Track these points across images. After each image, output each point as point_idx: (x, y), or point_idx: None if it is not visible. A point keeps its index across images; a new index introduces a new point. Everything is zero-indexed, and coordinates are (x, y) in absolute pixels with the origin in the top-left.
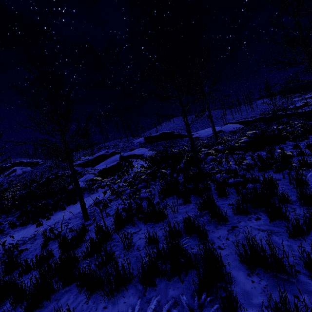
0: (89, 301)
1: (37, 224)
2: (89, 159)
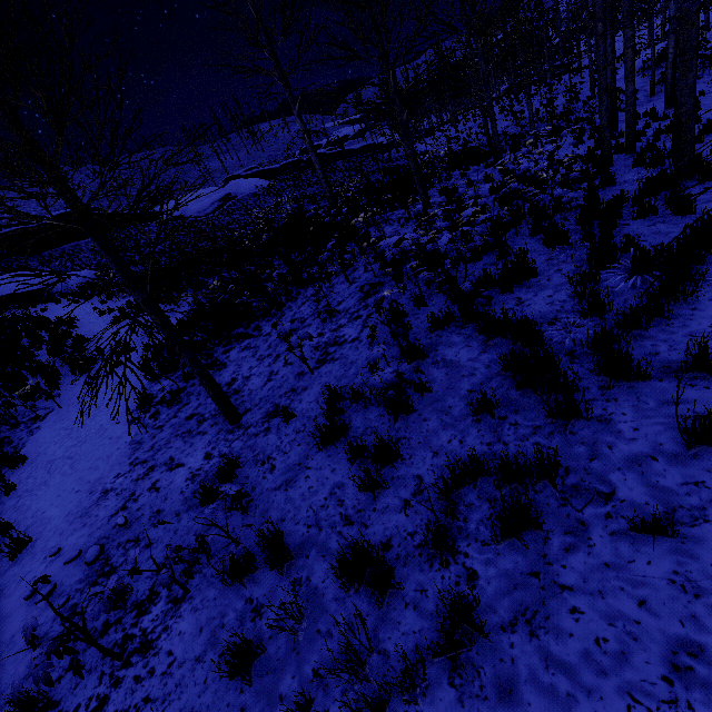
0: (669, 322)
1: (11, 551)
2: None
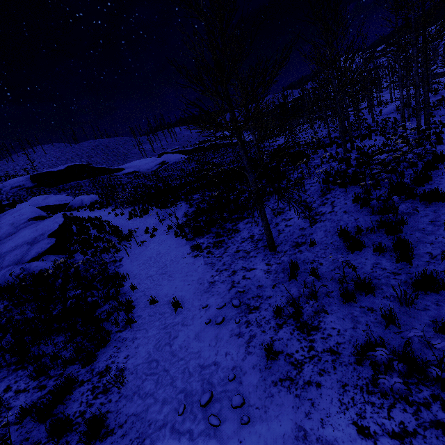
0: None
1: (175, 307)
2: None
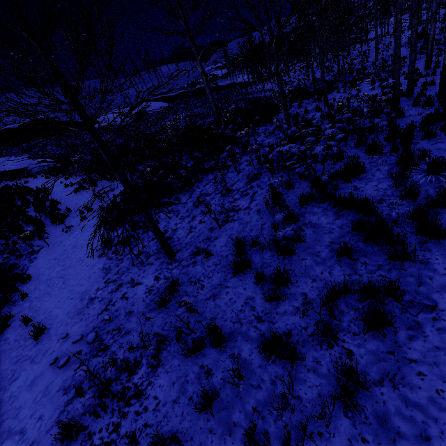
0: None
1: (35, 335)
2: None
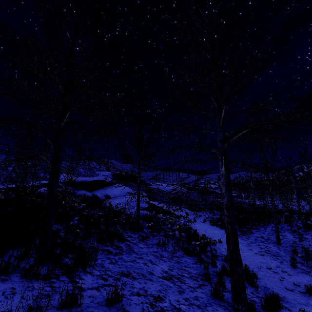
0: None
1: None
2: (84, 180)
